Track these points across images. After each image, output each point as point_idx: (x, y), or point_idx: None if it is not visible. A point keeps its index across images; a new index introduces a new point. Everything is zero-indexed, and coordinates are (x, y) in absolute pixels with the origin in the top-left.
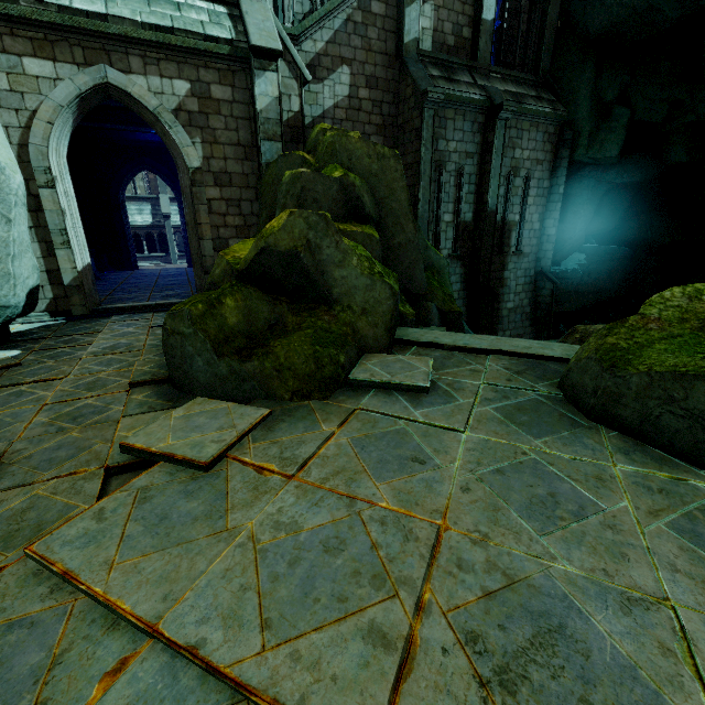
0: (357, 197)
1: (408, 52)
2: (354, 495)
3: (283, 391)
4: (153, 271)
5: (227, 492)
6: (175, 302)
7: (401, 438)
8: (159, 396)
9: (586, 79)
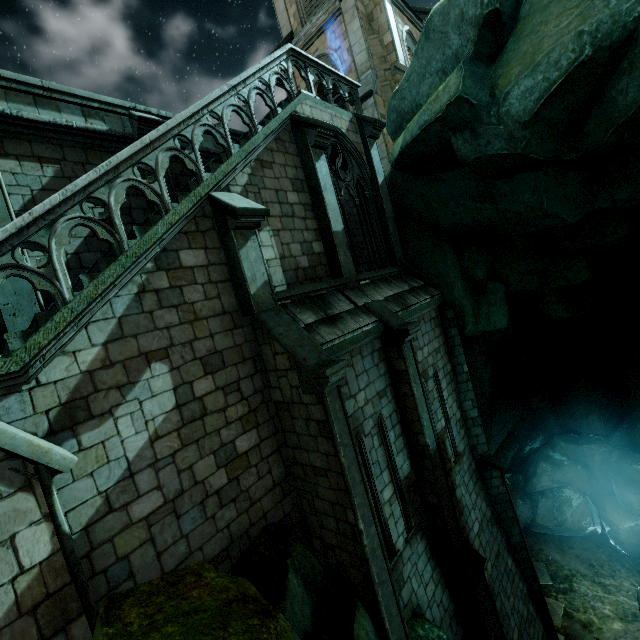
0: None
1: (260, 303)
2: None
3: None
4: None
5: None
6: None
7: None
8: None
9: (450, 263)
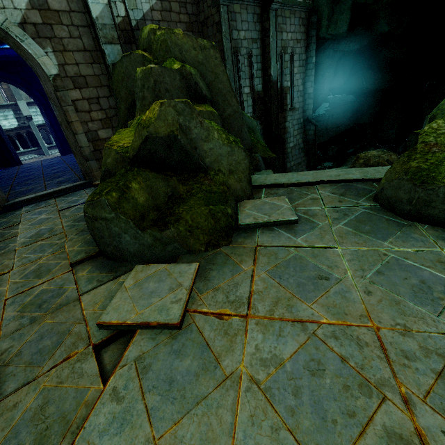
0: (195, 83)
1: None
2: (299, 318)
3: (198, 245)
4: (35, 163)
5: (207, 343)
6: (69, 186)
7: (301, 263)
8: (99, 269)
9: None
